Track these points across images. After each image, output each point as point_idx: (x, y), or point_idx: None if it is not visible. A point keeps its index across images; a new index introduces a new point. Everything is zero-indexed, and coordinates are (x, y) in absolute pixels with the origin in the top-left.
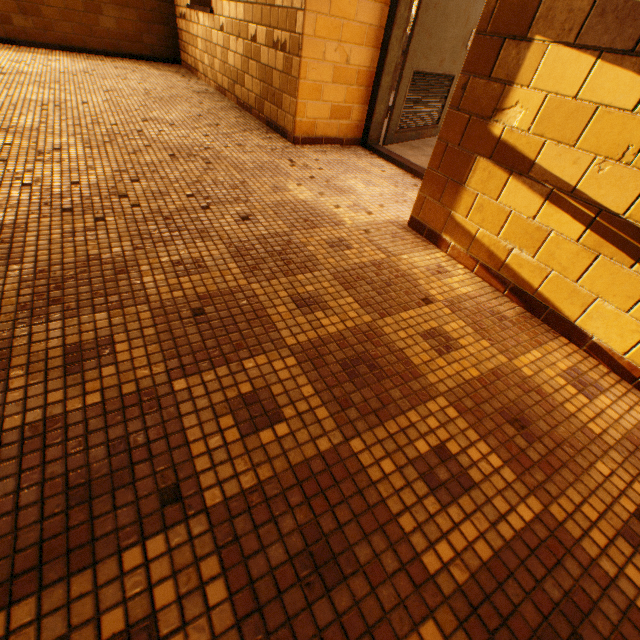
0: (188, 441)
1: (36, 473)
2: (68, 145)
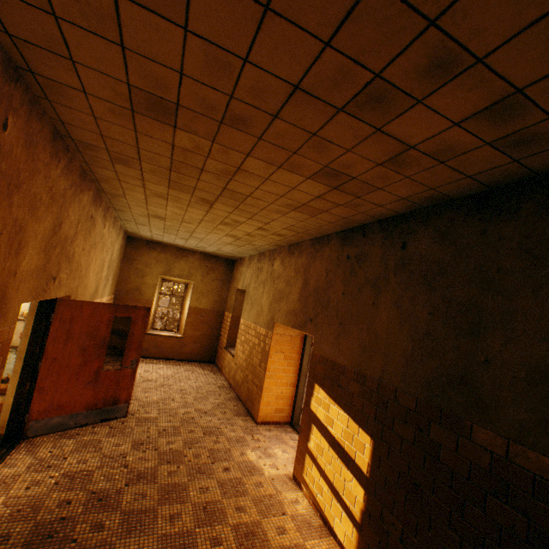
0: (198, 545)
1: (165, 544)
2: (168, 427)
